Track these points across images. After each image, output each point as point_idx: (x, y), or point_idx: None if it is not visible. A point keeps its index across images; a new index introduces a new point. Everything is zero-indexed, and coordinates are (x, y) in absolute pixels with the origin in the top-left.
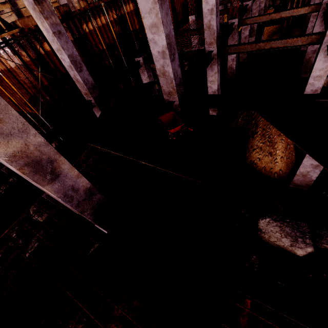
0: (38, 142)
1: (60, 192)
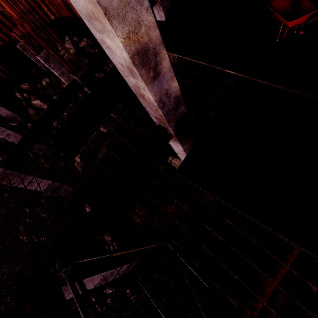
0: (148, 21)
1: (157, 95)
